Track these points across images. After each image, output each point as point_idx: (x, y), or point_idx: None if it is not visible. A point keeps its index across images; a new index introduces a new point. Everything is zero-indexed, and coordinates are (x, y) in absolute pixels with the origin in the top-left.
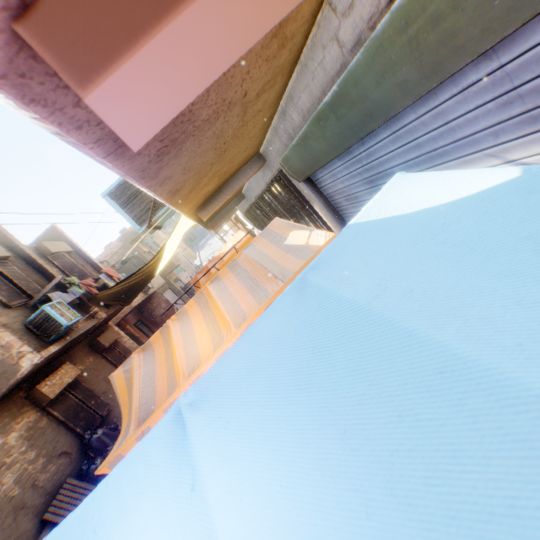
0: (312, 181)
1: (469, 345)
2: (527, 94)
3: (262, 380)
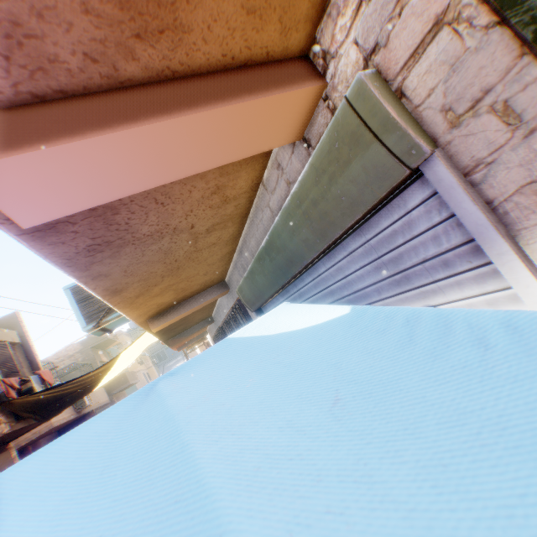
0: (263, 313)
1: (215, 464)
2: (388, 262)
3: (26, 507)
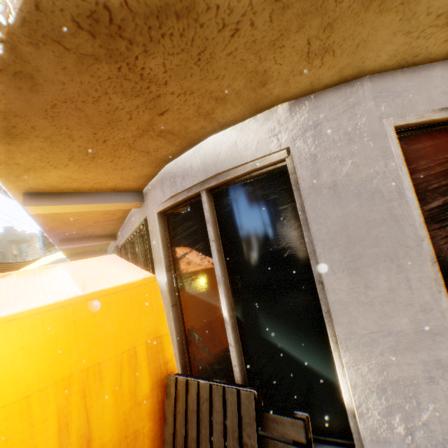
0: None
1: None
2: None
3: None
